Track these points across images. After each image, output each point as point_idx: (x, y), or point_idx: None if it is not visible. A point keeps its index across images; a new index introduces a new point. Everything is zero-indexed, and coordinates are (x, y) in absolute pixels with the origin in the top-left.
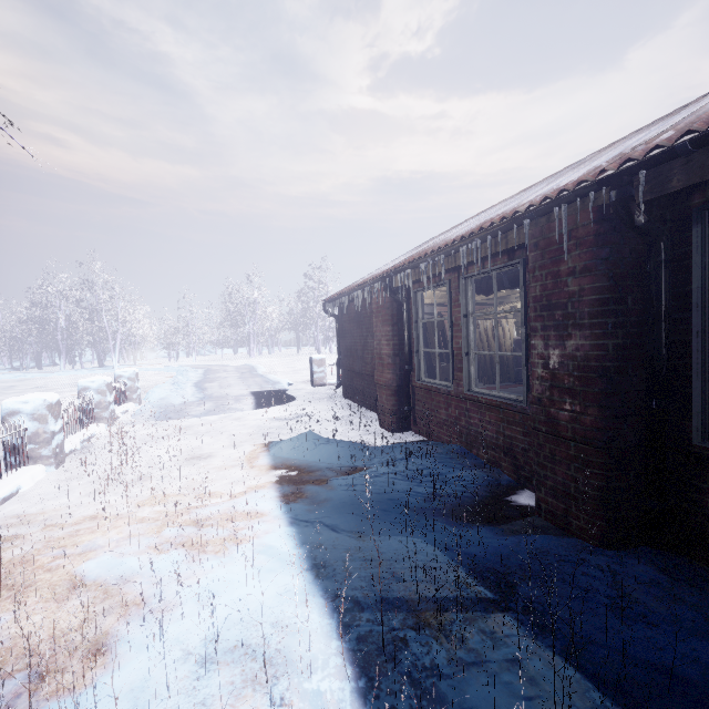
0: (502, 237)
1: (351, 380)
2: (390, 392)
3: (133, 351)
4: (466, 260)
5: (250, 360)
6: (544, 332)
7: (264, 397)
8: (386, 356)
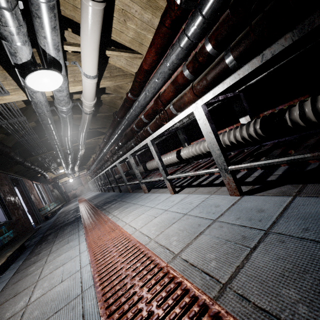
0: None
1: None
2: None
3: None
4: None
5: None
6: None
7: None
8: None
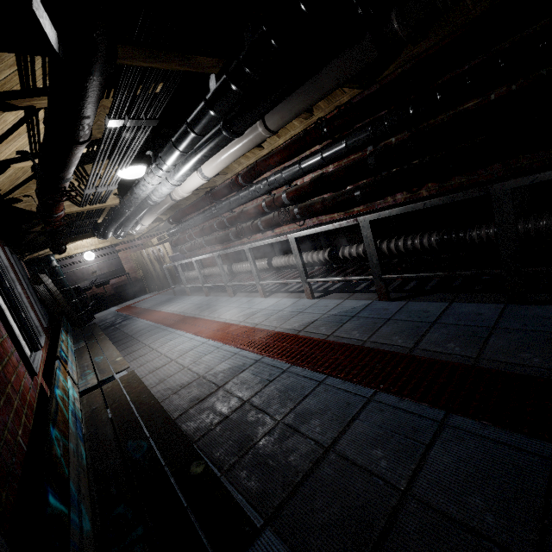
0: None
1: None
2: None
3: None
4: None
5: None
6: None
7: None
8: None
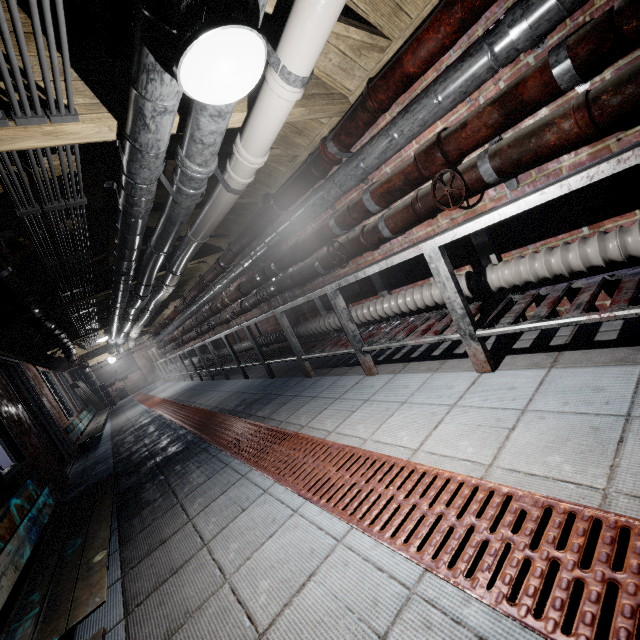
0: None
1: None
2: None
3: None
4: None
5: None
6: None
7: None
8: None
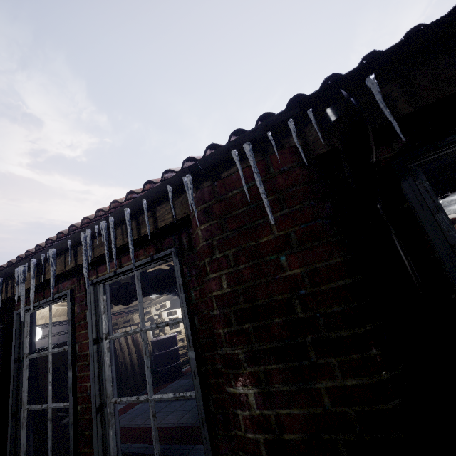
0: (147, 214)
1: None
2: None
3: None
4: (94, 254)
5: None
6: (256, 366)
7: None
8: None
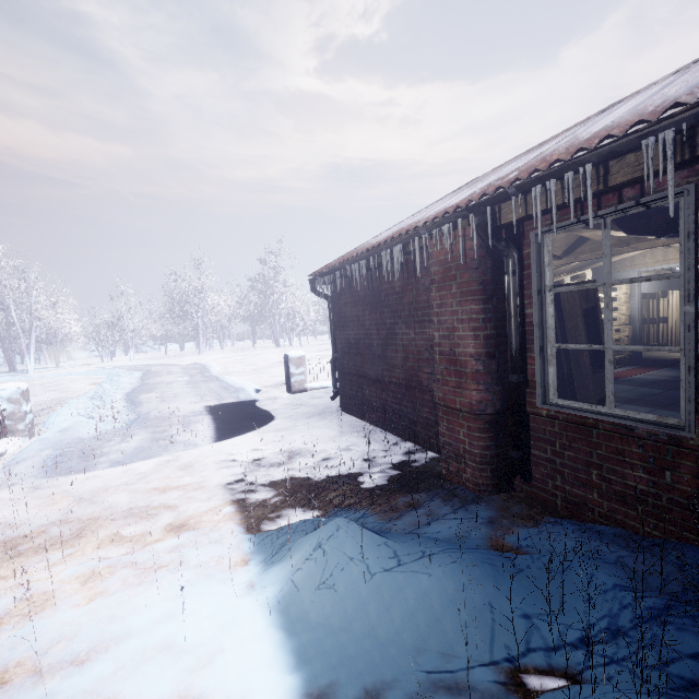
0: None
1: (359, 389)
2: (480, 424)
3: (54, 351)
4: None
5: (200, 357)
6: None
7: (226, 416)
8: (470, 358)
